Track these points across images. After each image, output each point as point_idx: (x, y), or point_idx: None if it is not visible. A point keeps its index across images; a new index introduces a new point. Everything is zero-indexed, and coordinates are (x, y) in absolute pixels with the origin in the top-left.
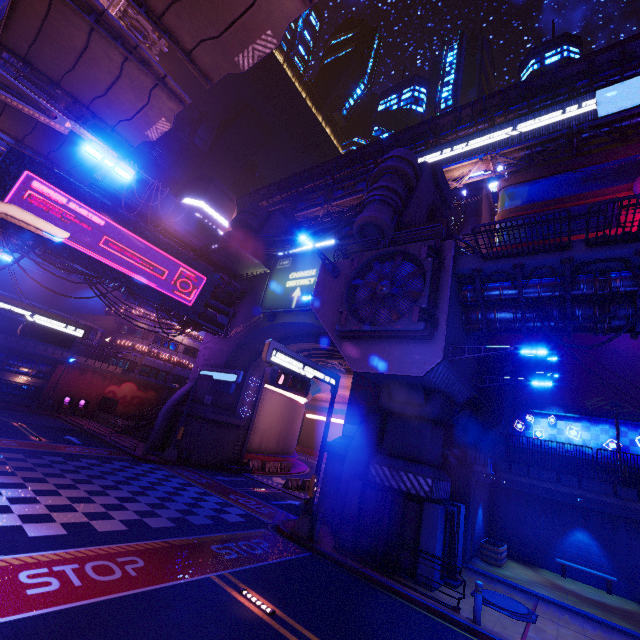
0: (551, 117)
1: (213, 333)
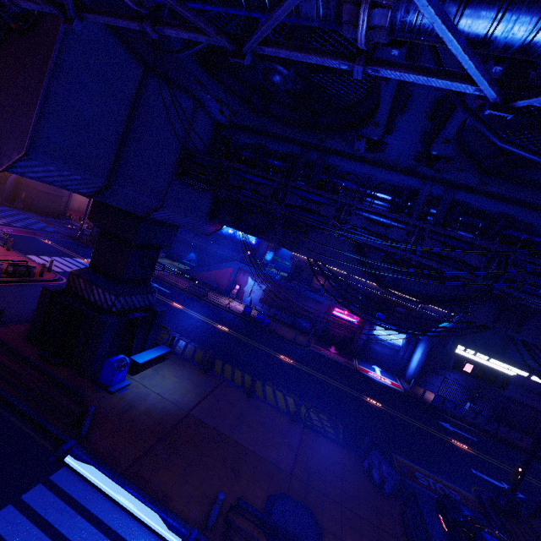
0: None
1: None
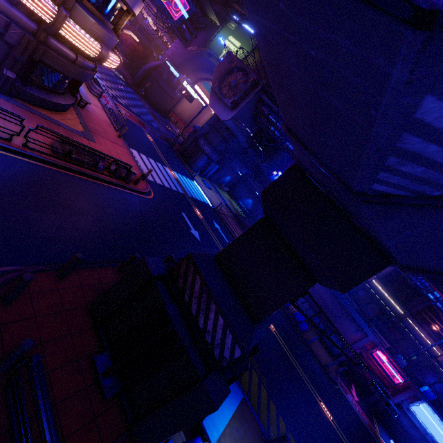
0: None
1: (181, 42)
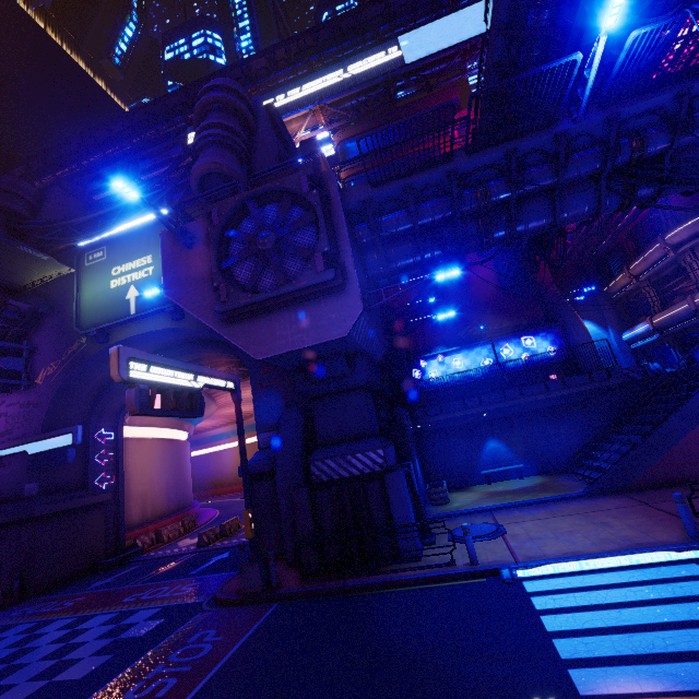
0: (366, 63)
1: (1, 389)
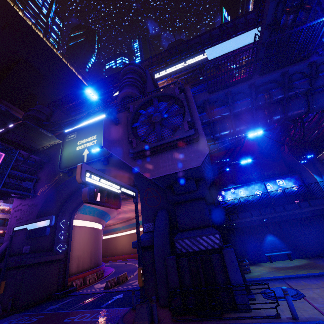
0: (191, 61)
1: (21, 197)
